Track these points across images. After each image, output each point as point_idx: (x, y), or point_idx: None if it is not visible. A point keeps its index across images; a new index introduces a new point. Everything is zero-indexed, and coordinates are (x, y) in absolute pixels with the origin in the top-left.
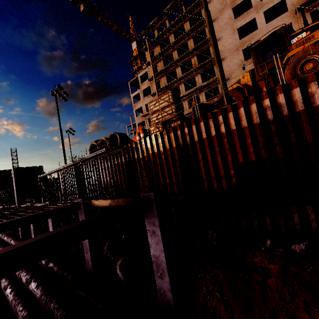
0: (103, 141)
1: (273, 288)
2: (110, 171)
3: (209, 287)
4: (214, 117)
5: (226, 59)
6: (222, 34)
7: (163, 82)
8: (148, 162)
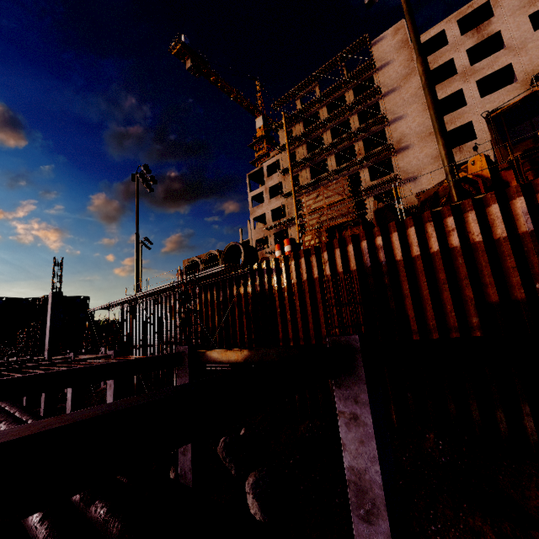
0: (212, 256)
1: None
2: (222, 307)
3: None
4: (436, 219)
5: (412, 147)
6: (406, 110)
7: (305, 177)
8: (299, 295)
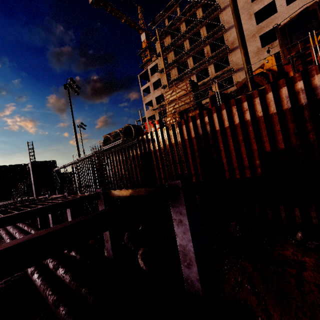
0: (117, 133)
1: (310, 281)
2: (125, 163)
3: (237, 278)
4: (237, 104)
5: None
6: None
7: (174, 74)
8: (165, 154)
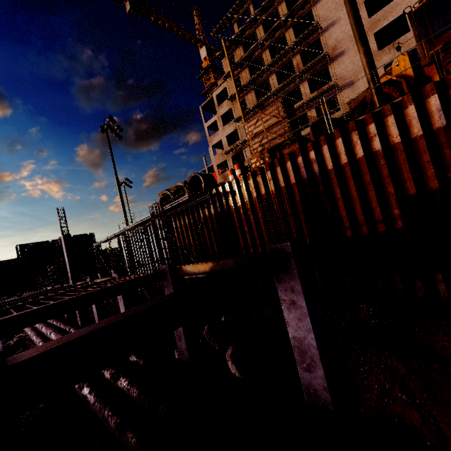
0: (179, 188)
1: None
2: (193, 228)
3: (384, 385)
4: (359, 128)
5: (347, 51)
6: (339, 13)
7: (251, 100)
8: (252, 210)
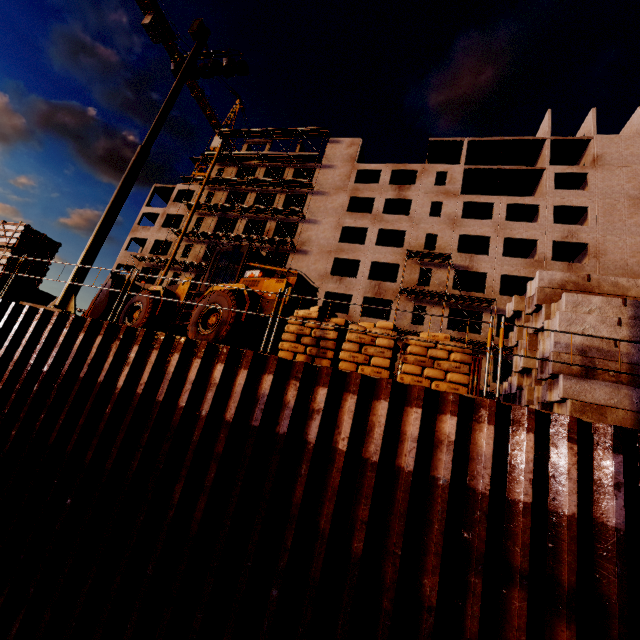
0: None
1: None
2: None
3: None
4: (2, 312)
5: (310, 254)
6: (323, 218)
7: (209, 225)
8: None
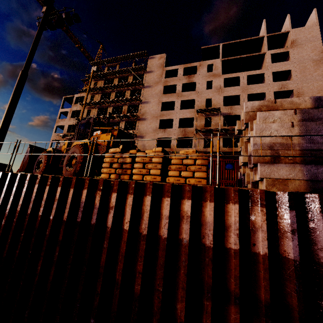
0: None
1: None
2: None
3: None
4: None
5: (147, 120)
6: (151, 99)
7: (94, 113)
8: None
